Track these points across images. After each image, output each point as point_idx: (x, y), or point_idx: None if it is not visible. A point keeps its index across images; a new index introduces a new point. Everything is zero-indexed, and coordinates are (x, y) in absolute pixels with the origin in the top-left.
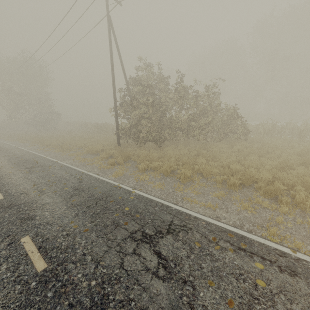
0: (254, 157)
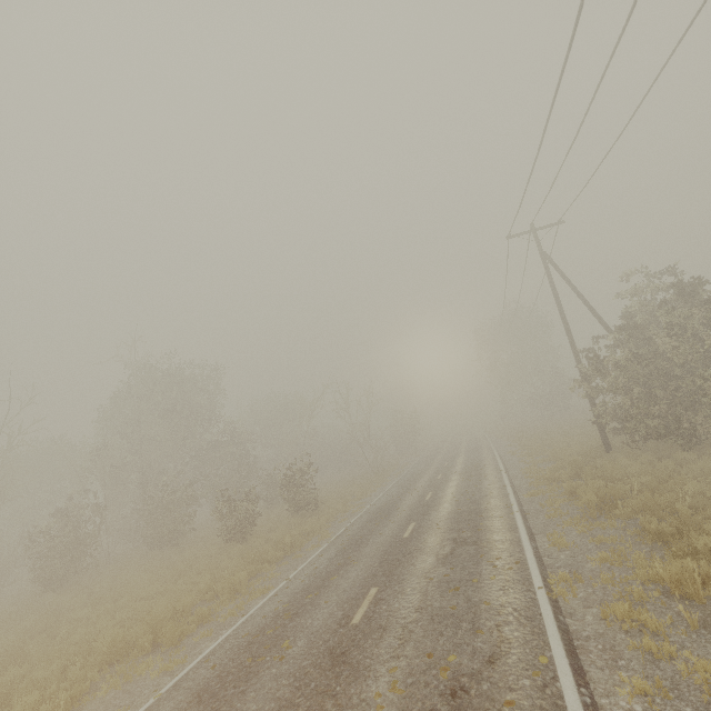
0: None
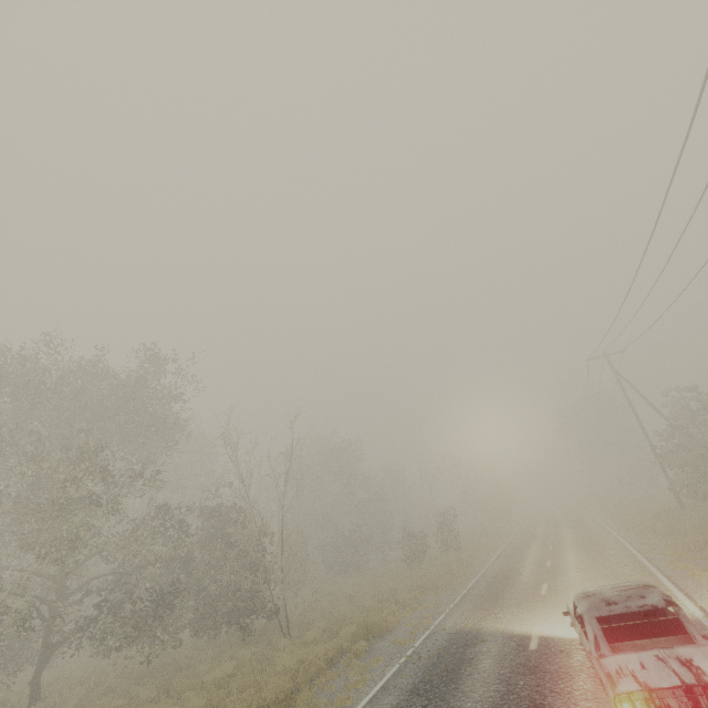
0: None
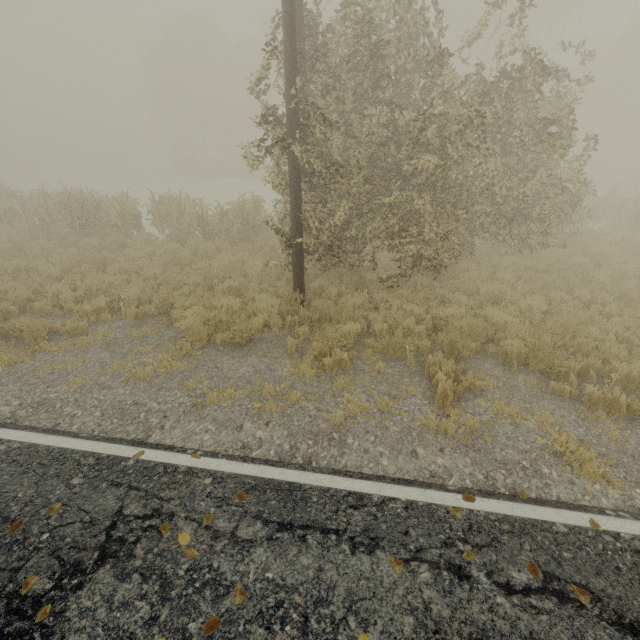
0: None
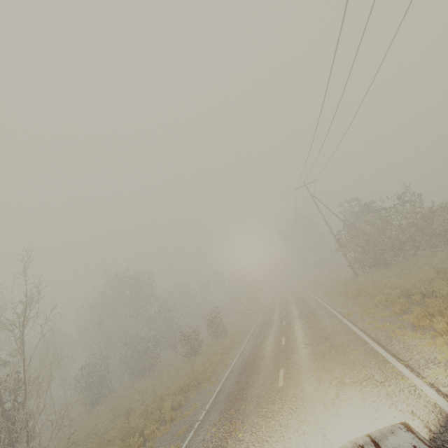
0: (440, 265)
